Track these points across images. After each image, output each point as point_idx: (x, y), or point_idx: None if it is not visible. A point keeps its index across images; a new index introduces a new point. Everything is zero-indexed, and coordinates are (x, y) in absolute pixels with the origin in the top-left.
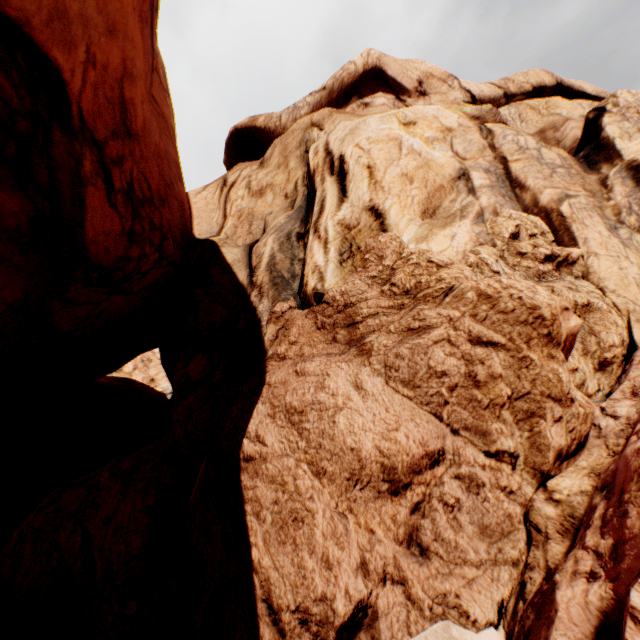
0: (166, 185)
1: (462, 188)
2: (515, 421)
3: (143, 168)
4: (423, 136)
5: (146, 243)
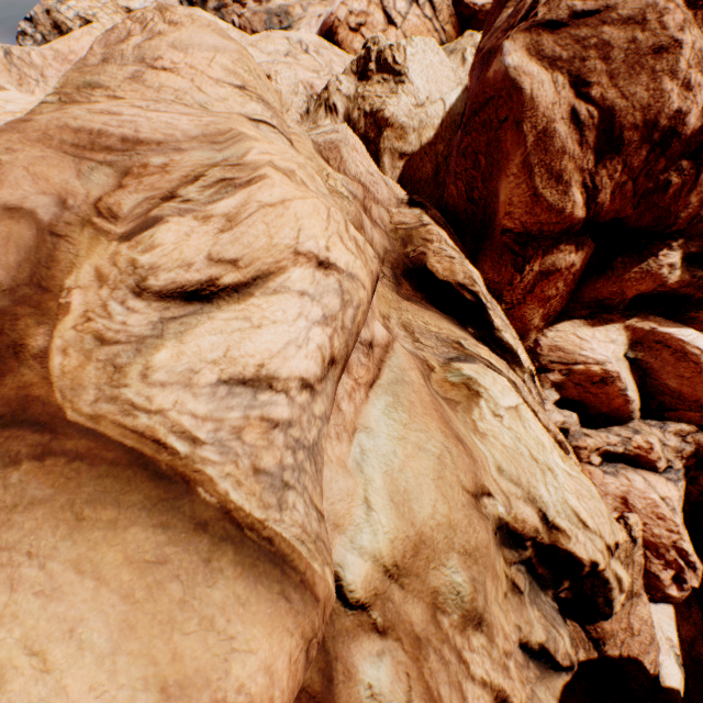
0: None
1: None
2: None
3: None
4: None
5: None
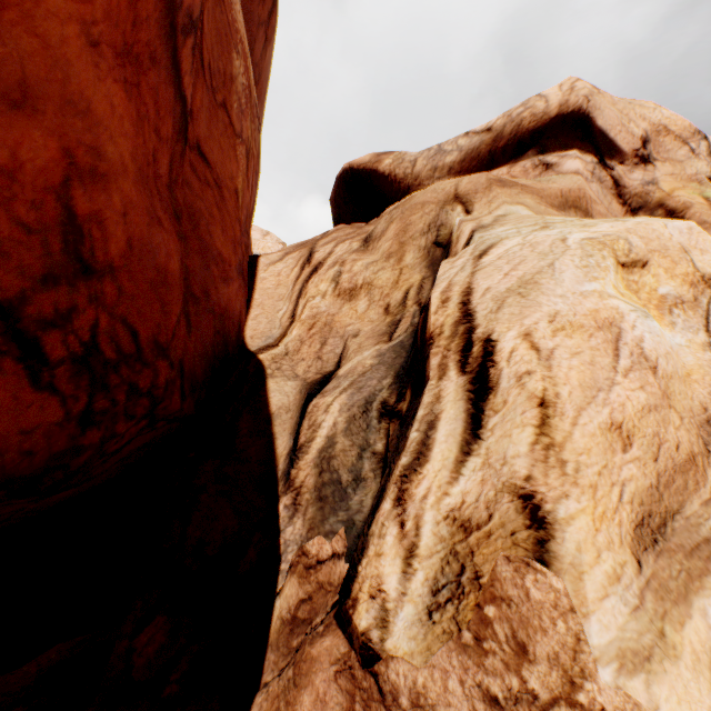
0: (191, 299)
1: None
2: None
3: (124, 310)
4: (655, 292)
5: (118, 418)
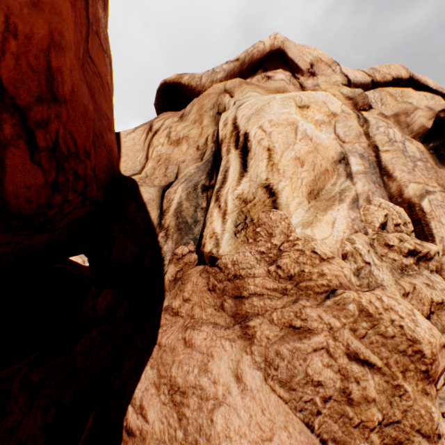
0: (95, 136)
1: (342, 172)
2: (382, 443)
3: (70, 127)
4: (313, 118)
5: (69, 190)
